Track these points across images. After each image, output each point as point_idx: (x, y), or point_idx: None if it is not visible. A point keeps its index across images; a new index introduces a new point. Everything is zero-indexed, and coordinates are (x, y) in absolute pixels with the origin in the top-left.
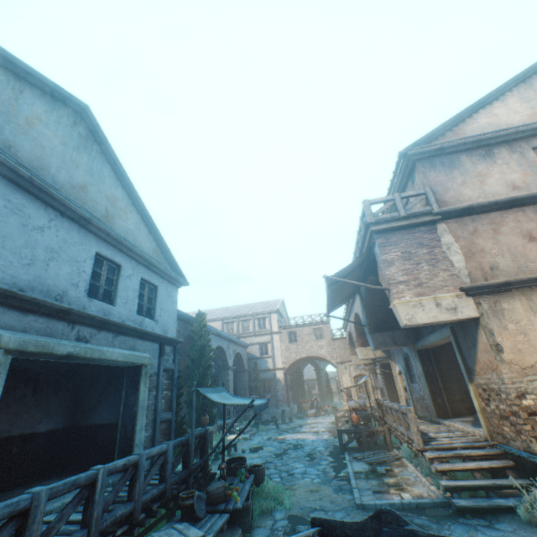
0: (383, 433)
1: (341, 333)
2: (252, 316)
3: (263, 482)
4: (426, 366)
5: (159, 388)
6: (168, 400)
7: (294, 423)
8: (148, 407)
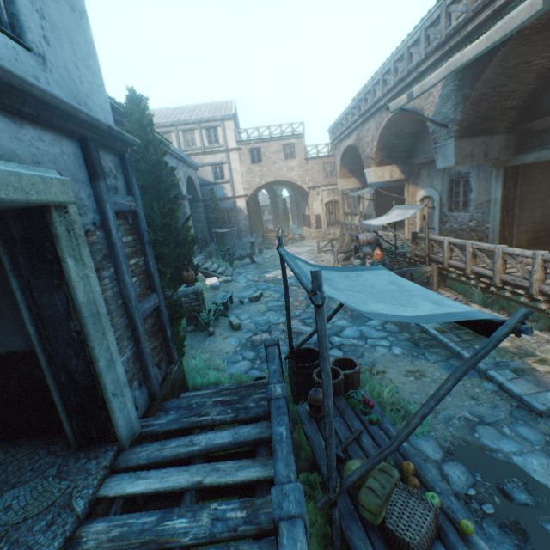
0: (429, 274)
1: (318, 152)
2: (198, 125)
3: (366, 388)
4: (507, 190)
5: (118, 258)
6: (142, 275)
7: (266, 255)
8: (109, 306)
